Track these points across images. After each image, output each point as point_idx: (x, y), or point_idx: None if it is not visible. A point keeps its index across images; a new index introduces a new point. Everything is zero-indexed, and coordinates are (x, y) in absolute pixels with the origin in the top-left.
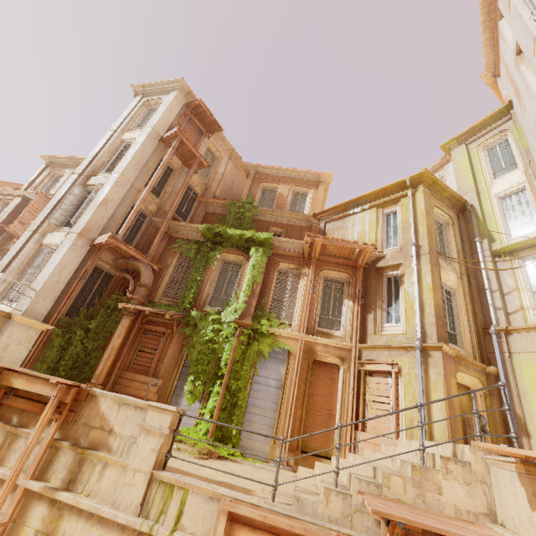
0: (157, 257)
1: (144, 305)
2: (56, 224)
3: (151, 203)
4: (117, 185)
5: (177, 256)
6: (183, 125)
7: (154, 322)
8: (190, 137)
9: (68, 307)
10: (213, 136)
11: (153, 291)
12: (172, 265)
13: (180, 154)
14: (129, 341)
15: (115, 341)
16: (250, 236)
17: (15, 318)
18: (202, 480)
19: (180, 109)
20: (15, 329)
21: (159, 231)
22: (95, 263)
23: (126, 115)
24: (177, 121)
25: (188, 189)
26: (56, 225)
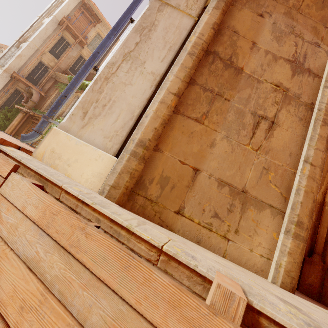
0: (46, 90)
1: (30, 109)
2: (1, 66)
3: (51, 62)
4: (28, 48)
5: (57, 91)
6: (77, 16)
7: (38, 119)
8: (82, 25)
9: (0, 105)
10: (101, 26)
11: (41, 105)
12: (54, 95)
13: (72, 34)
14: (20, 123)
15: (13, 122)
16: (87, 84)
17: None
18: None
19: (76, 5)
20: None
21: (47, 76)
22: (16, 87)
23: (47, 8)
24: (74, 13)
25: (80, 57)
26: (1, 66)
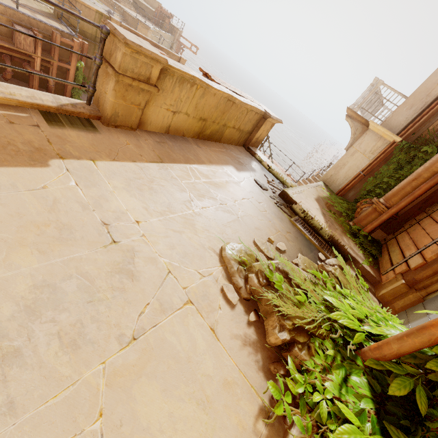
0: None
1: None
2: None
3: None
4: None
5: None
6: None
7: None
8: None
9: None
10: None
11: None
12: None
13: None
14: None
15: None
16: None
17: (370, 126)
18: (66, 142)
19: None
20: (366, 138)
21: None
22: None
23: None
24: None
25: None
26: None
